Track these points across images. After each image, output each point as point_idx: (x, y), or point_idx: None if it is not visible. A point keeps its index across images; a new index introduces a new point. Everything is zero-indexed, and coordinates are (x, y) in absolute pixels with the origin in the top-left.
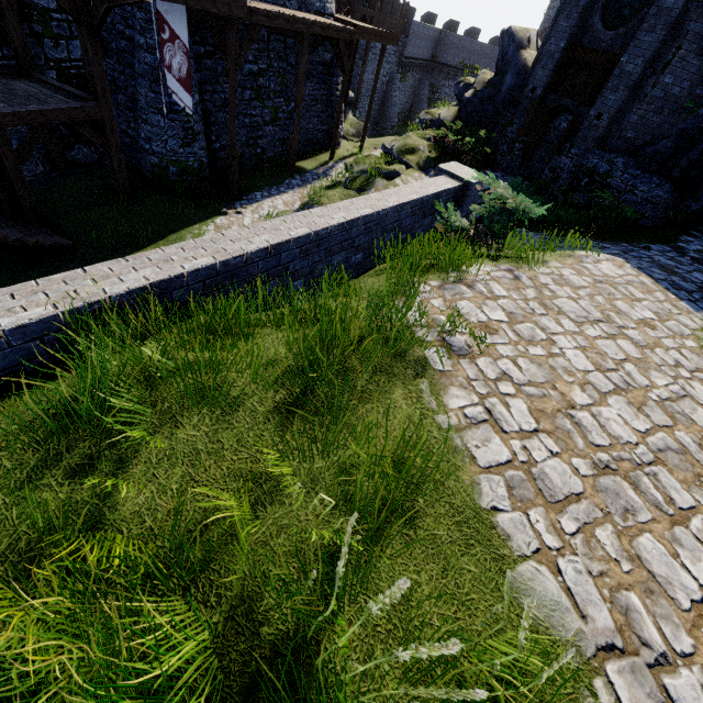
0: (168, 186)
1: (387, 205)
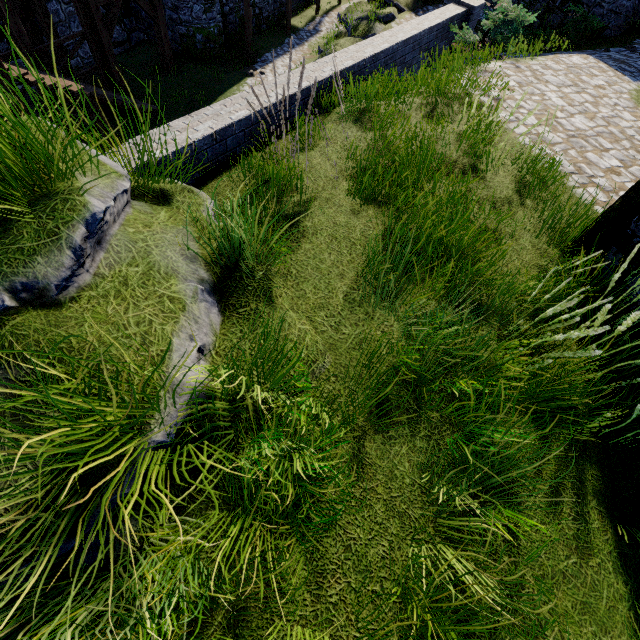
0: (195, 55)
1: (424, 28)
